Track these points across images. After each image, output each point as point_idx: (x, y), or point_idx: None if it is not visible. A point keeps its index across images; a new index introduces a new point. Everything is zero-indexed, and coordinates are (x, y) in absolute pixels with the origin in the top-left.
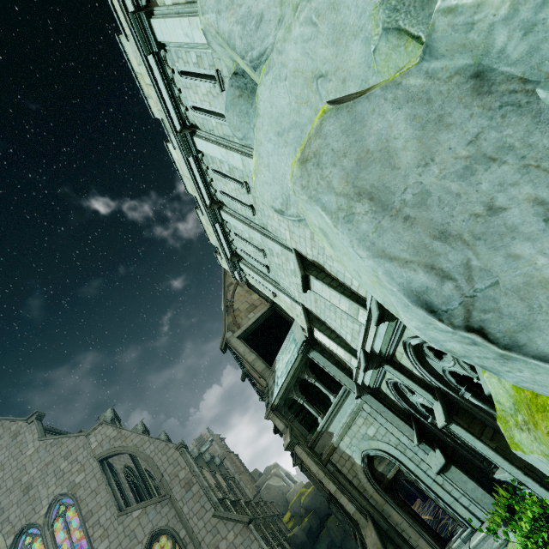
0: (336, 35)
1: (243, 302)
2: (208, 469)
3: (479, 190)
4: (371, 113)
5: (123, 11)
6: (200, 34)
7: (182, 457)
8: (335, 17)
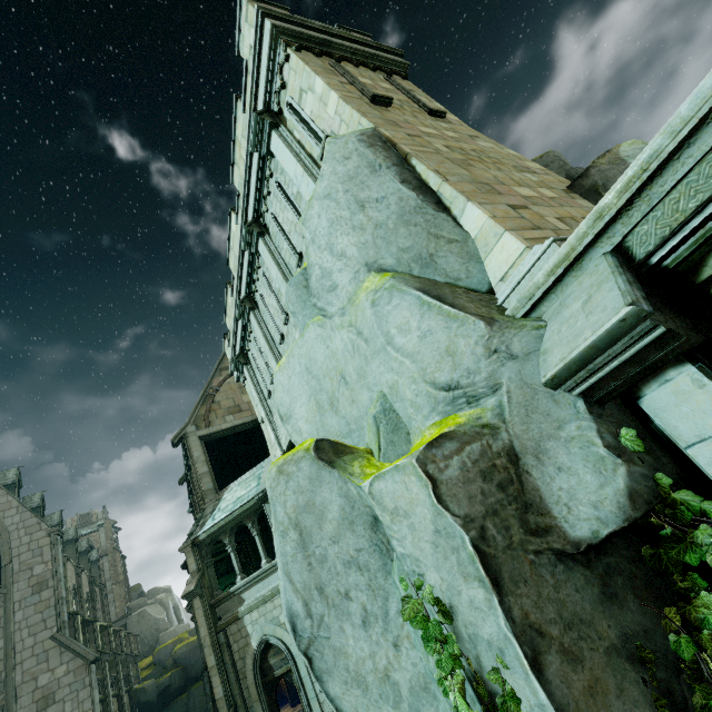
0: (361, 373)
1: (229, 397)
2: (75, 563)
3: (347, 579)
4: (327, 483)
5: (252, 96)
6: (307, 191)
7: (50, 548)
8: (365, 365)
